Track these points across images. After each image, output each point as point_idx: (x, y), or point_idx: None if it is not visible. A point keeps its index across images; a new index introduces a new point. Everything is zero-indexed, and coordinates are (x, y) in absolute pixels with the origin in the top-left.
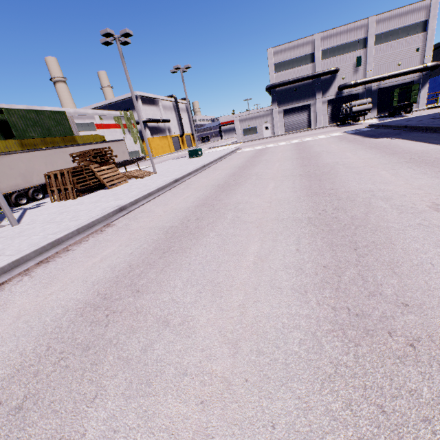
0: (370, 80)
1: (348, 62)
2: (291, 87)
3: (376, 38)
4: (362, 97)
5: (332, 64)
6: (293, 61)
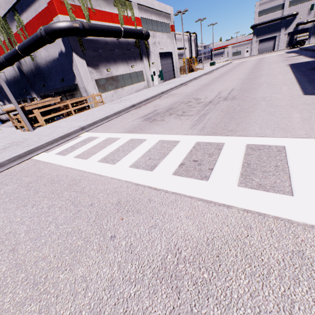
0: None
1: (305, 8)
2: (266, 25)
3: None
4: (310, 30)
5: (294, 10)
6: (270, 9)
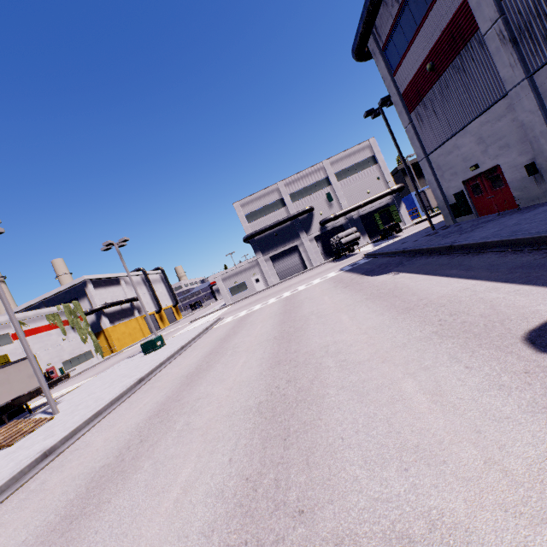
0: (348, 210)
1: (320, 200)
2: (270, 233)
3: (336, 175)
4: (348, 227)
5: (305, 204)
6: (264, 209)
